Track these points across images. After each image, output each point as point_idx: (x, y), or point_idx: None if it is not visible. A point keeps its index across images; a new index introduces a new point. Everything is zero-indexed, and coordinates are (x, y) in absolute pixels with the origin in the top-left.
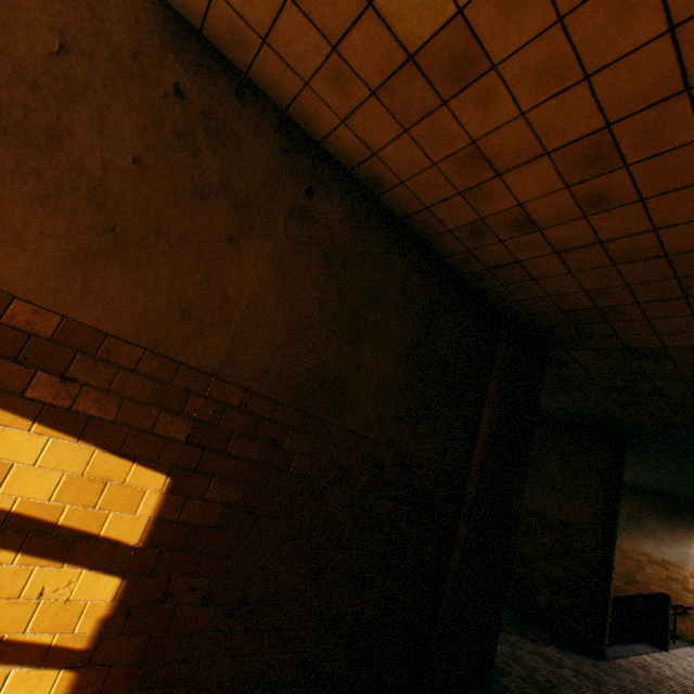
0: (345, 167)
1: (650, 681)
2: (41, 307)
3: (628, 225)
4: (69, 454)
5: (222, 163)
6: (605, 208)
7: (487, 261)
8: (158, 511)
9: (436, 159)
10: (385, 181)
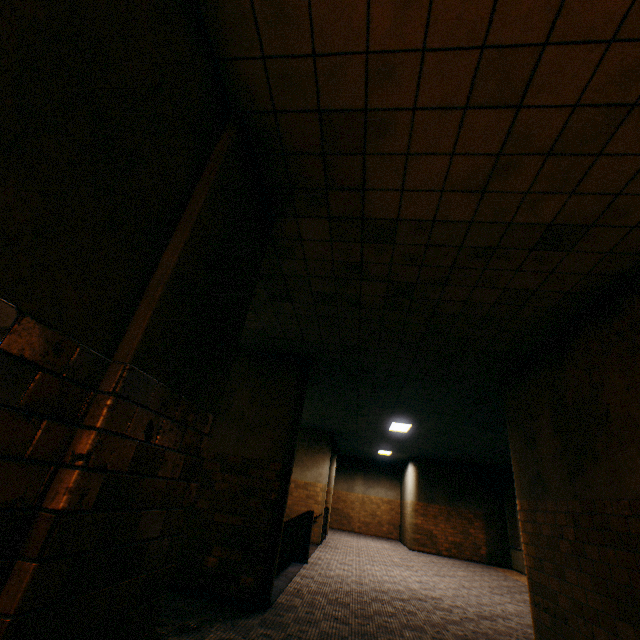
0: None
1: (307, 608)
2: None
3: None
4: None
5: None
6: None
7: None
8: None
9: None
10: None
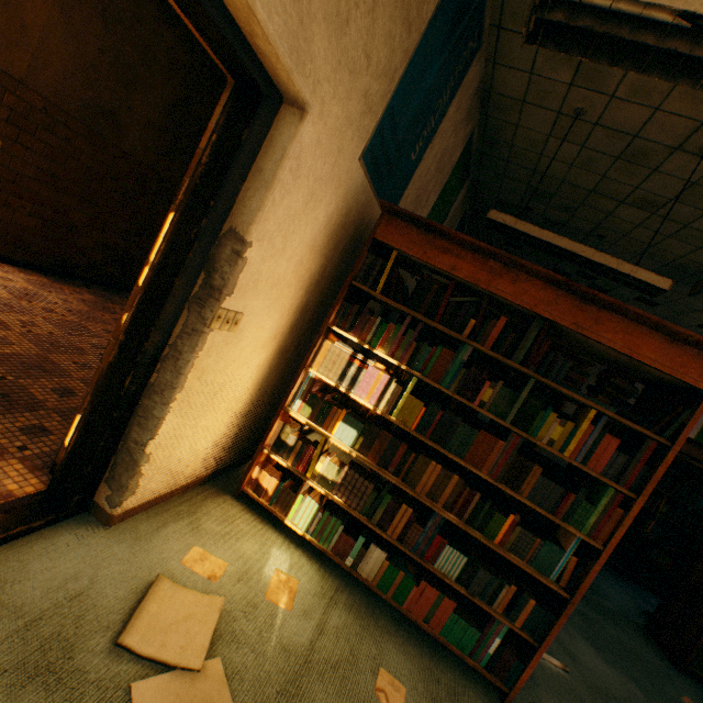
0: None
1: None
2: None
3: None
4: None
5: None
6: None
7: None
8: None
9: None
10: None
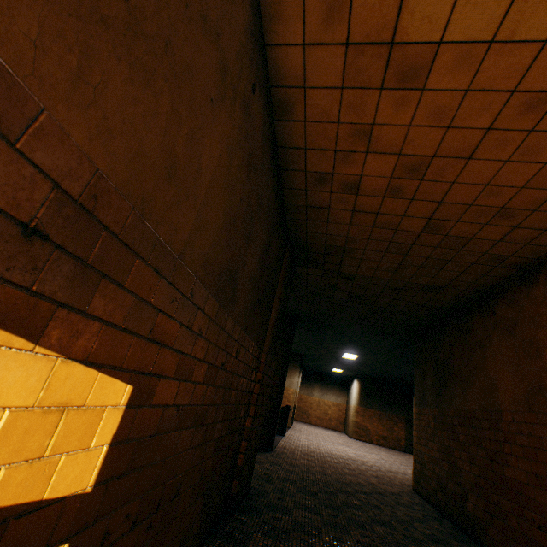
0: (270, 80)
1: (291, 454)
2: (5, 65)
3: (396, 209)
4: (17, 374)
5: (222, 2)
6: (395, 197)
7: (311, 201)
8: (112, 434)
9: (342, 120)
10: (293, 112)
